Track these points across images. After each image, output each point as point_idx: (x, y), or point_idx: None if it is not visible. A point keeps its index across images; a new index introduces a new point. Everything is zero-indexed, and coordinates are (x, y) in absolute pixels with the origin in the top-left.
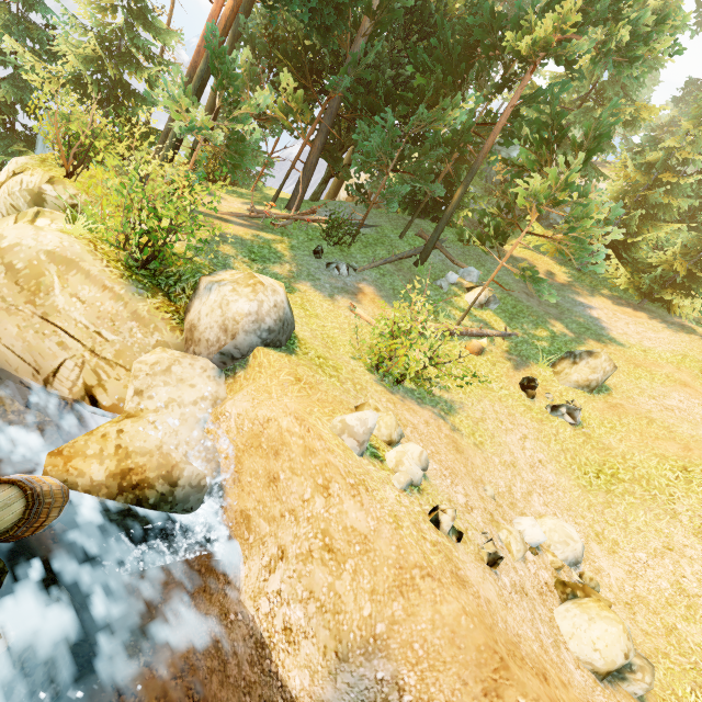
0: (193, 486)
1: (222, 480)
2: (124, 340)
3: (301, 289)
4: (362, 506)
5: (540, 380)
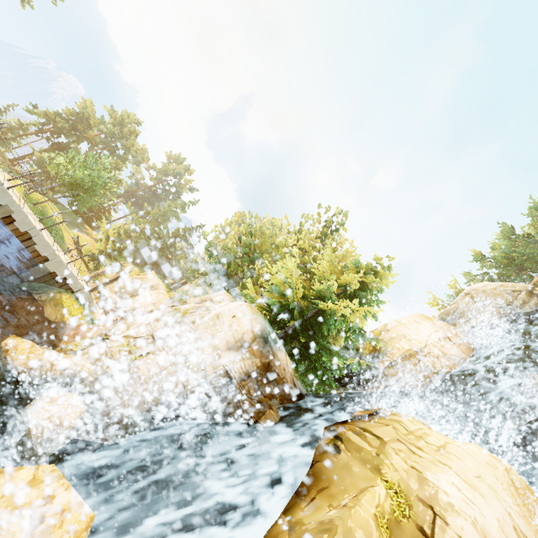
0: None
1: None
2: None
3: None
4: None
5: None
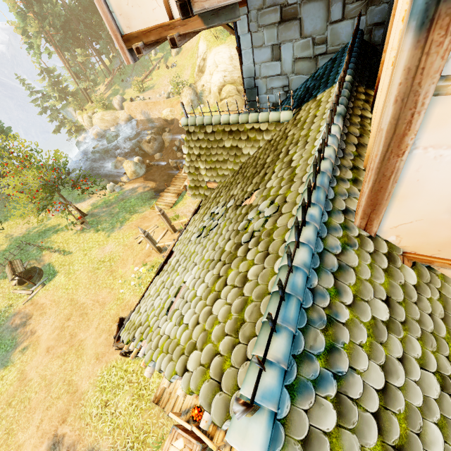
0: (130, 118)
1: (132, 116)
2: (114, 116)
3: (126, 92)
4: (133, 104)
5: (170, 62)
